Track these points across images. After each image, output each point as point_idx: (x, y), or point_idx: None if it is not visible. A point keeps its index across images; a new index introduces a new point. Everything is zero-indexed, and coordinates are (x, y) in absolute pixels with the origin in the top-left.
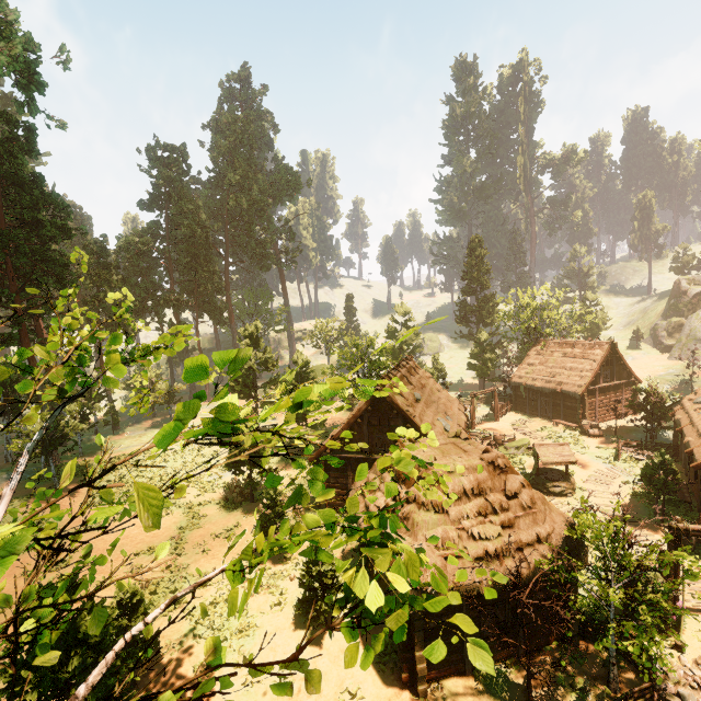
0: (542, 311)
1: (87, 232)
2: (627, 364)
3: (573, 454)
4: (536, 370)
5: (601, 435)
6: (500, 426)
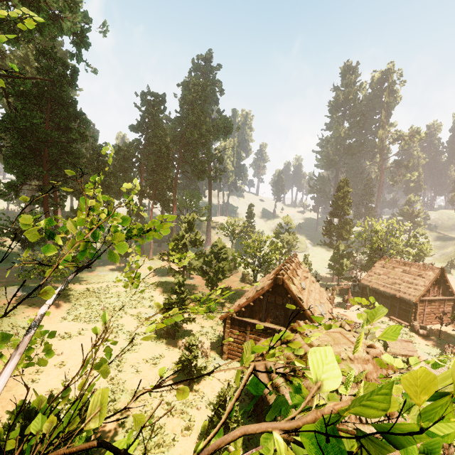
0: (388, 237)
1: (96, 139)
2: (450, 285)
3: (416, 350)
4: (380, 278)
5: (428, 335)
6: (350, 314)
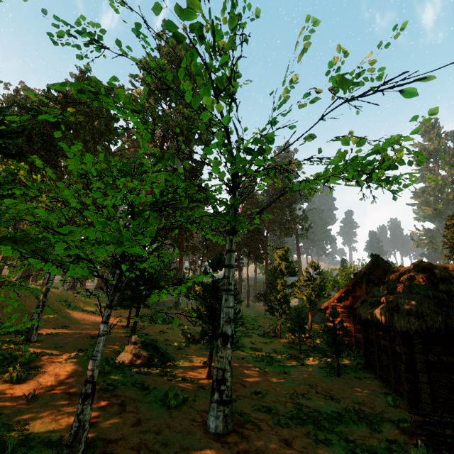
0: None
1: None
2: None
3: None
4: None
5: None
6: None
